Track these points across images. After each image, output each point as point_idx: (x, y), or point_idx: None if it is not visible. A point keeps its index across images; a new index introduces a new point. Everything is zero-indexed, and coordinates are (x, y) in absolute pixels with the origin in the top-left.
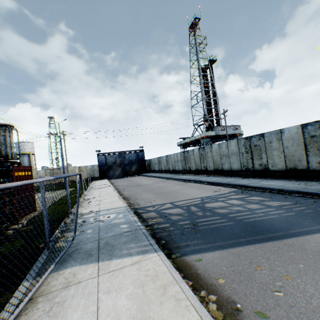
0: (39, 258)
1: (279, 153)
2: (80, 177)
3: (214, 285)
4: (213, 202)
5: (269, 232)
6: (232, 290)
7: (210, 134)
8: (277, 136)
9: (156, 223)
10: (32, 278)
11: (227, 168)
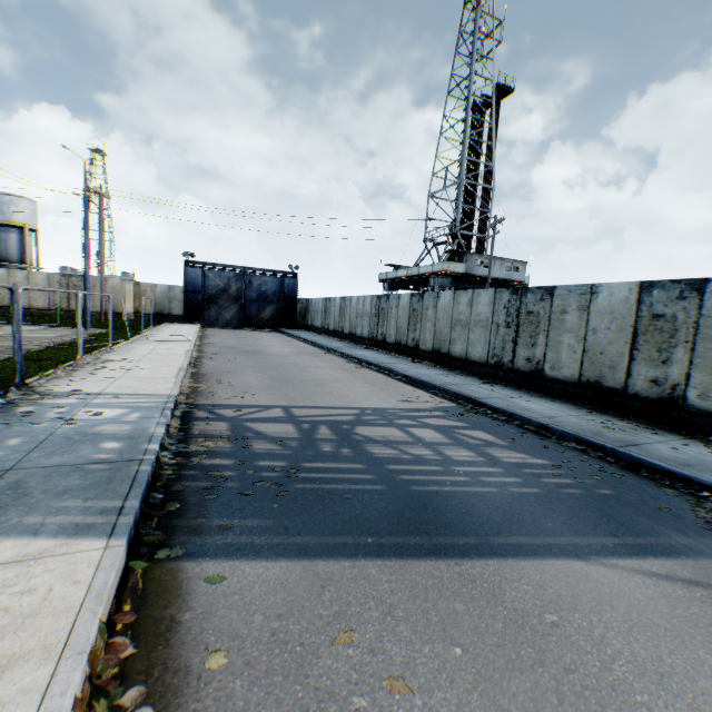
0: None
1: (575, 342)
2: None
3: (186, 672)
4: (379, 425)
5: (446, 532)
6: (218, 700)
7: (453, 269)
8: (581, 301)
9: (206, 451)
10: None
11: (459, 353)
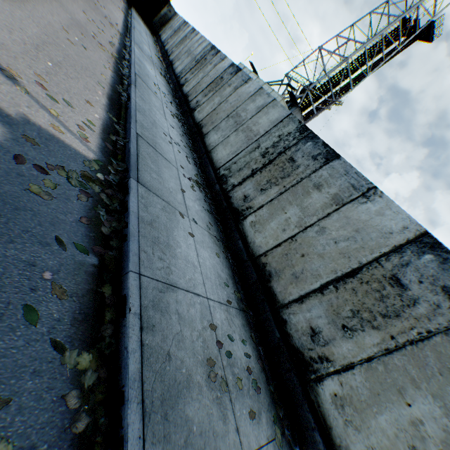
0: None
1: (296, 223)
2: None
3: None
4: None
5: None
6: None
7: None
8: (346, 192)
9: None
10: None
11: (210, 142)
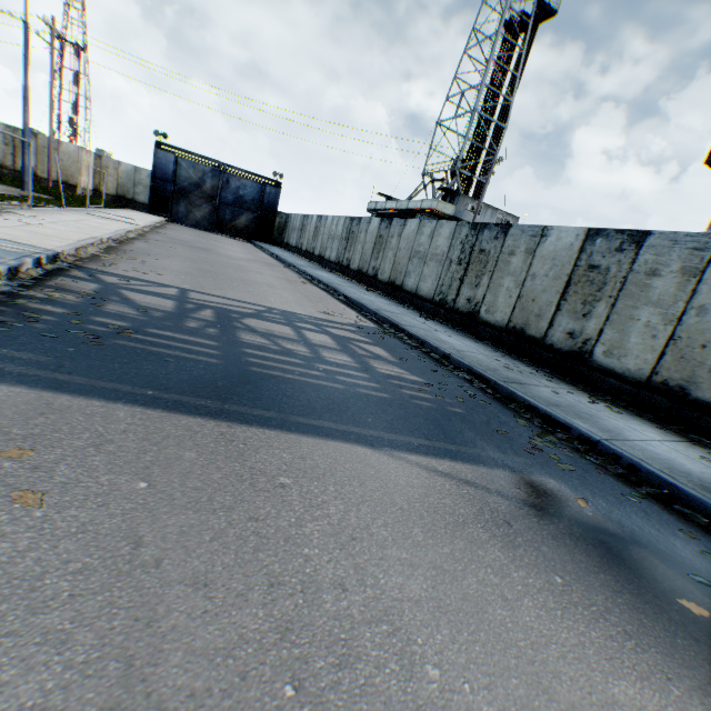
0: None
1: (514, 286)
2: None
3: None
4: (275, 322)
5: (248, 404)
6: None
7: (441, 209)
8: (531, 243)
9: (44, 298)
10: None
11: (410, 287)
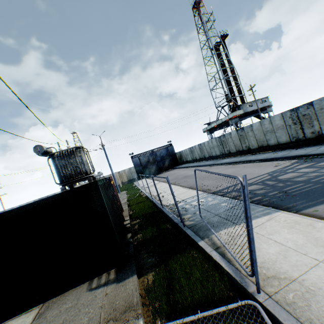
0: (186, 232)
1: None
2: (195, 171)
3: None
4: (283, 174)
5: None
6: None
7: (238, 114)
8: None
9: None
10: (201, 240)
11: (273, 143)
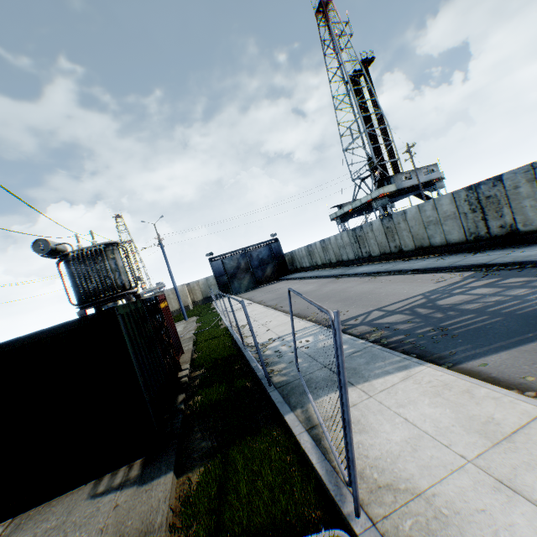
0: (270, 395)
1: (535, 202)
2: (289, 292)
3: (523, 384)
4: (446, 297)
5: None
6: None
7: (387, 191)
8: (526, 176)
9: (380, 337)
10: (290, 411)
11: (439, 243)
